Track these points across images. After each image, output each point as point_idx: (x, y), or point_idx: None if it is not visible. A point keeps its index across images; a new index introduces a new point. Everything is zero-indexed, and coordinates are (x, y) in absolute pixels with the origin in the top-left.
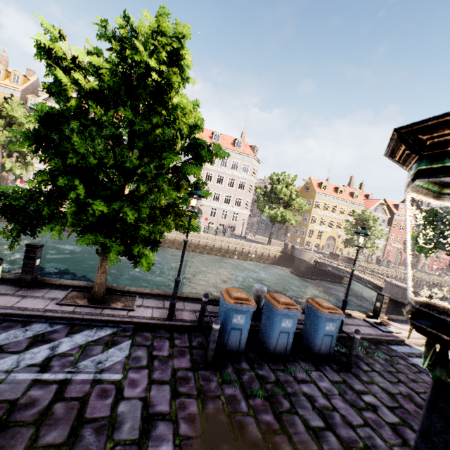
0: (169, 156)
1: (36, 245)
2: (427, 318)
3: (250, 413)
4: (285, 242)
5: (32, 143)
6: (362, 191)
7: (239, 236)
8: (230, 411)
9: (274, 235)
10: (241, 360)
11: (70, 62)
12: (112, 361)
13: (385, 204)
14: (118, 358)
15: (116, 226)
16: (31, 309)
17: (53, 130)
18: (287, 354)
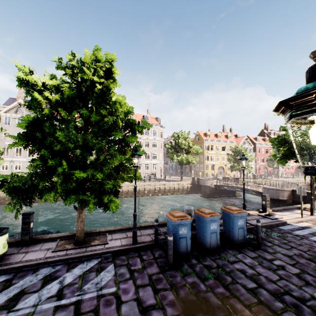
0: (115, 133)
1: (29, 212)
2: (312, 168)
3: (208, 290)
4: (192, 177)
5: (24, 141)
6: (232, 133)
7: (160, 179)
8: (195, 292)
9: (183, 174)
10: (190, 258)
11: (40, 86)
12: (106, 280)
13: (248, 139)
14: (109, 278)
15: (85, 187)
16: (35, 259)
17: (38, 131)
18: (219, 247)
